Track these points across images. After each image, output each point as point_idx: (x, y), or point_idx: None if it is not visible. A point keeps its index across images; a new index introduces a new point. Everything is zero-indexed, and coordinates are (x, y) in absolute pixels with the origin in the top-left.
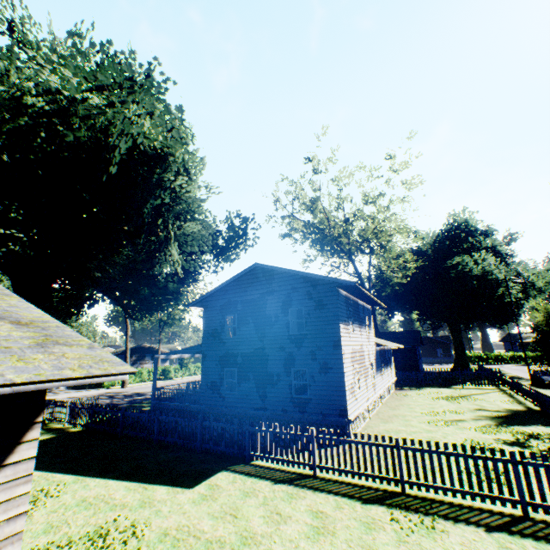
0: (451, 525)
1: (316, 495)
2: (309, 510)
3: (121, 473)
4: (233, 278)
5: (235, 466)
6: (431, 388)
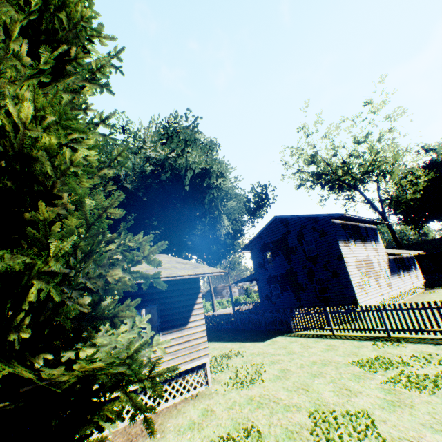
0: (411, 344)
1: (331, 340)
2: (325, 344)
3: (227, 340)
4: (263, 229)
5: (285, 334)
6: None
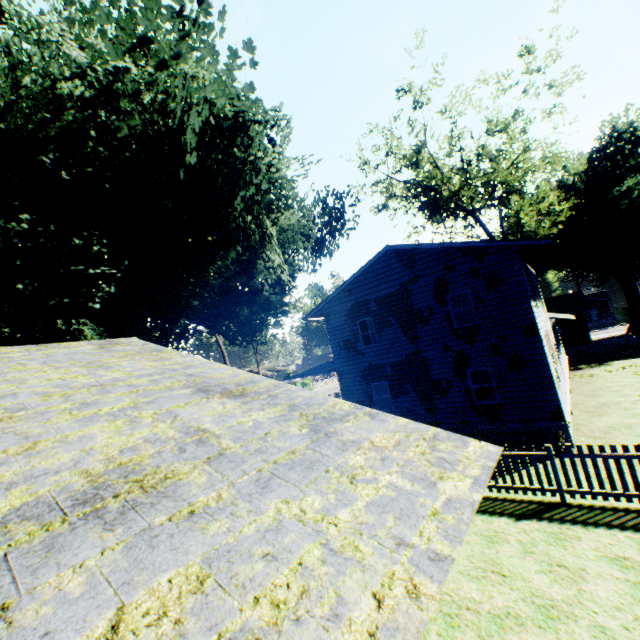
0: None
1: (593, 533)
2: (604, 558)
3: None
4: (357, 273)
5: None
6: (620, 361)
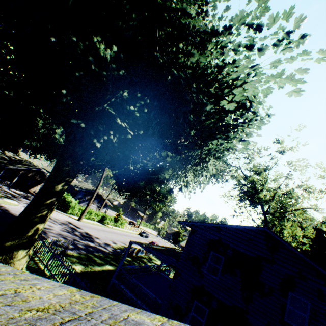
0: None
1: None
2: None
3: None
4: (234, 225)
5: None
6: None
